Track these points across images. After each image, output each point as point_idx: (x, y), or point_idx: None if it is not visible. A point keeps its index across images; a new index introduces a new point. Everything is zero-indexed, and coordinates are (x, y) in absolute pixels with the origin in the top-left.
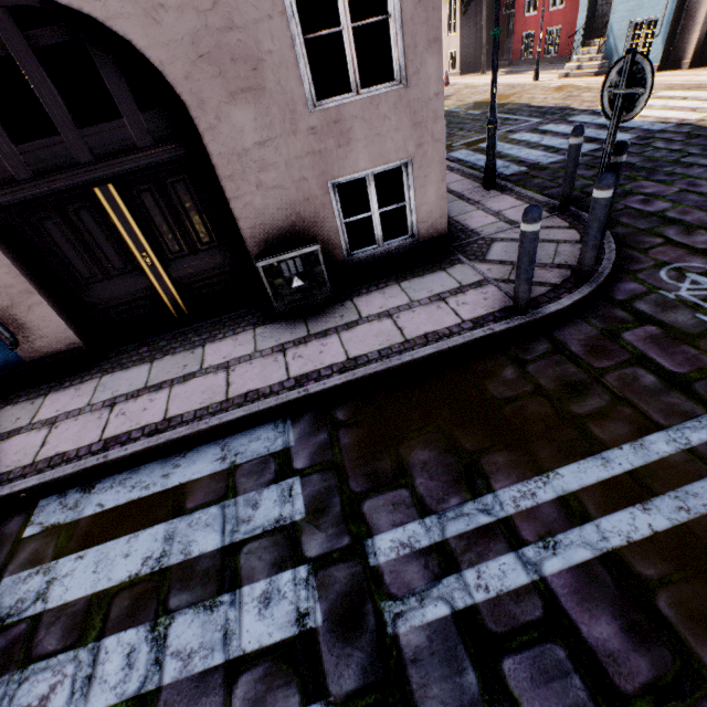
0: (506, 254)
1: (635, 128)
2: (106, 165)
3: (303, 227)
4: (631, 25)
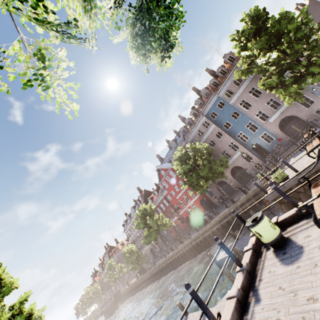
0: None
1: None
2: (291, 124)
3: (313, 118)
4: None
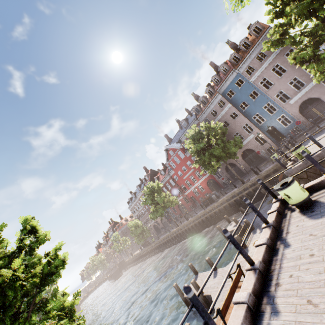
0: None
1: None
2: (312, 107)
3: None
4: None
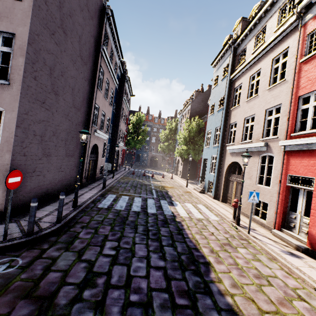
0: (1, 227)
1: (162, 210)
2: None
3: None
4: (209, 181)
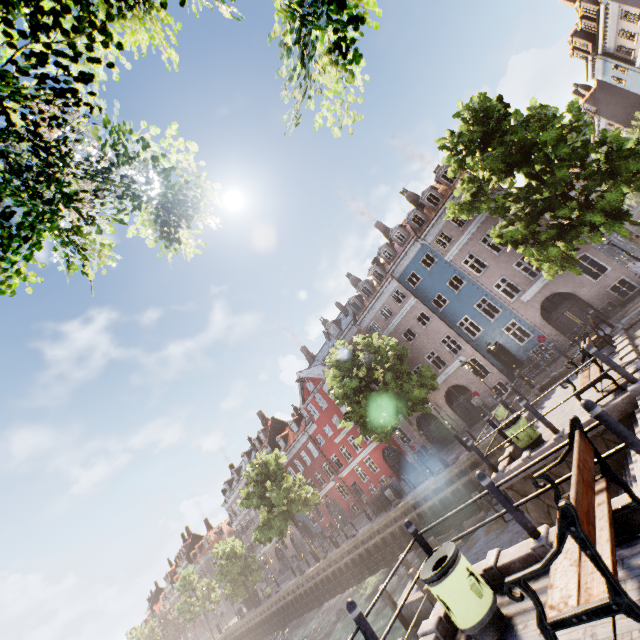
0: None
1: None
2: (564, 309)
3: (606, 299)
4: None
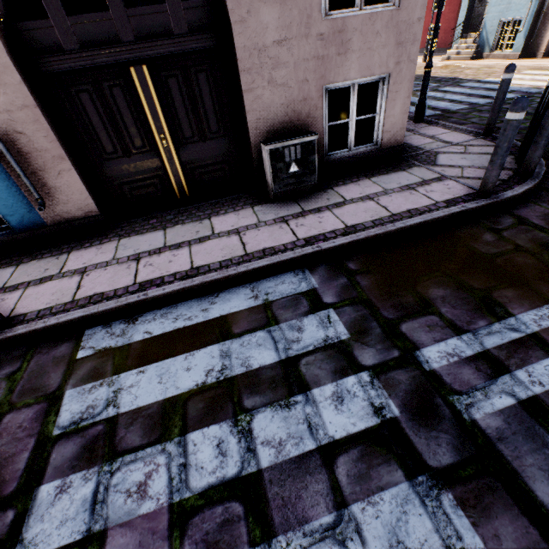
0: (452, 161)
1: (517, 91)
2: (144, 46)
3: (297, 124)
4: (500, 23)
